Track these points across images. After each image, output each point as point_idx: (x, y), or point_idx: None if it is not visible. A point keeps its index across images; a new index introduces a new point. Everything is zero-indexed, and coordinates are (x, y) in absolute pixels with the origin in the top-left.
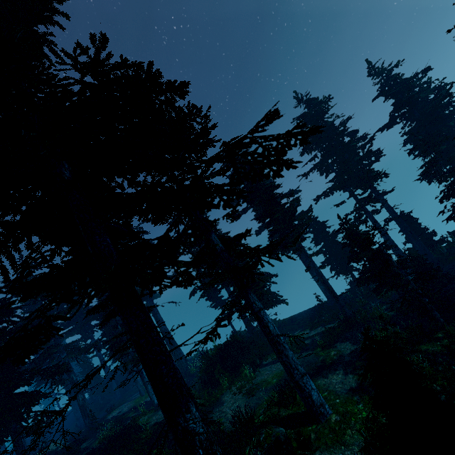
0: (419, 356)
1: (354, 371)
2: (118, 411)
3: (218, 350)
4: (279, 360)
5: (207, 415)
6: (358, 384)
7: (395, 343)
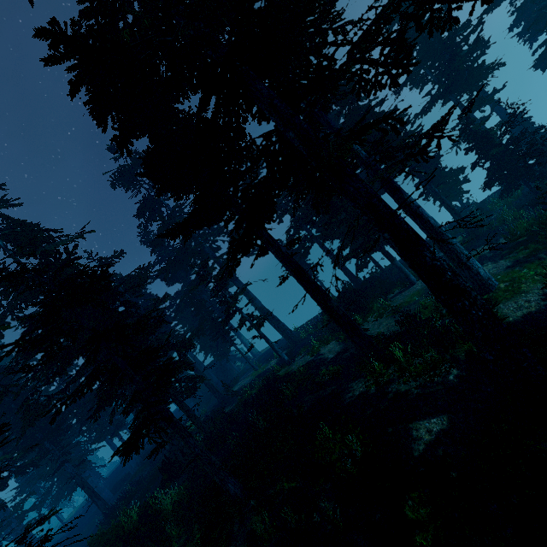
0: None
1: (503, 258)
2: (238, 386)
3: (337, 299)
4: (444, 249)
5: None
6: (514, 262)
7: None
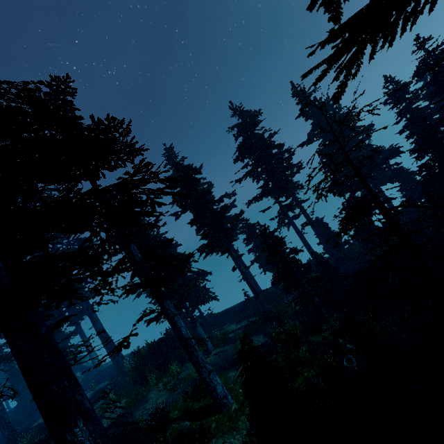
0: (307, 346)
1: None
2: None
3: (150, 348)
4: (190, 360)
5: (131, 414)
6: None
7: (287, 338)
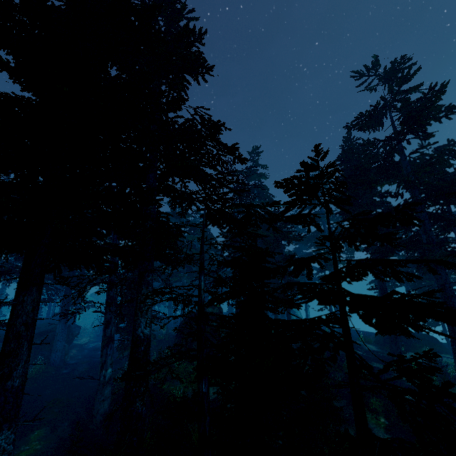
0: None
1: None
2: None
3: None
4: None
5: None
6: None
7: None
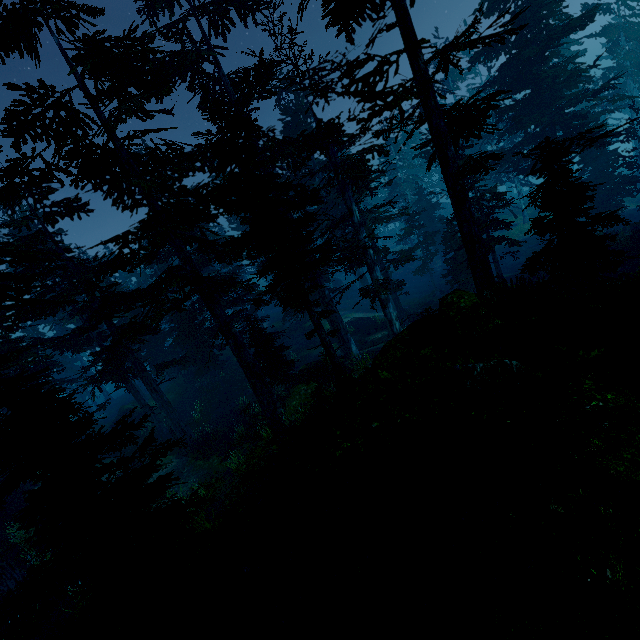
0: None
1: None
2: None
3: None
4: None
5: None
6: None
7: None
